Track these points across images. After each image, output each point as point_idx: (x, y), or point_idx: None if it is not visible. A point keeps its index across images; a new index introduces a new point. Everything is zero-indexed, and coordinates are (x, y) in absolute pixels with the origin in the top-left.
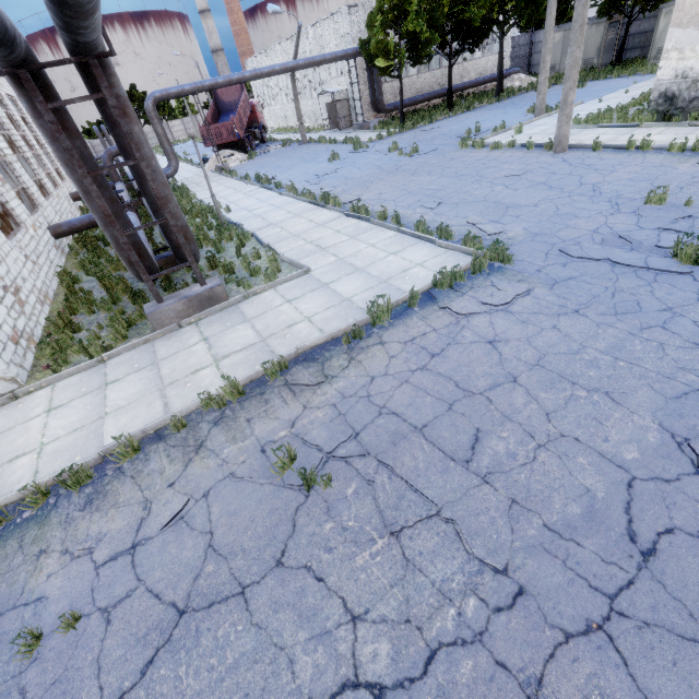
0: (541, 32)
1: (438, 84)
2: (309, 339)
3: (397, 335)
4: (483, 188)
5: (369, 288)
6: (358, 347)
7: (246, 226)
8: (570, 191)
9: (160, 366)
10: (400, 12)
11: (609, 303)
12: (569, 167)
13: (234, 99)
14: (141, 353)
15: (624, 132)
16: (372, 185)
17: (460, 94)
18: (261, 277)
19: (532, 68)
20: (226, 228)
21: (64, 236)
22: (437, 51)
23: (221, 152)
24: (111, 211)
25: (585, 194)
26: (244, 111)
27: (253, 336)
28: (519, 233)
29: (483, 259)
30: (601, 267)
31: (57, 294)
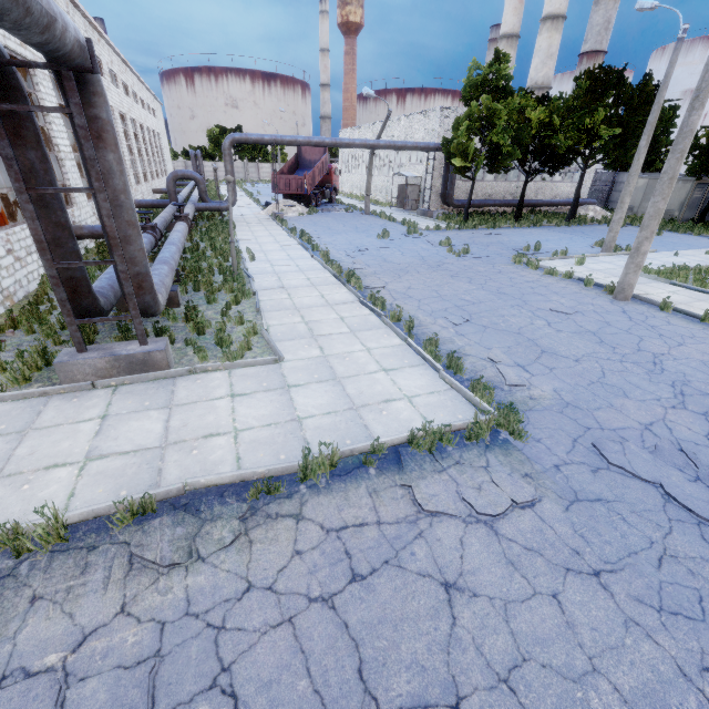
0: (625, 174)
1: (512, 194)
2: (216, 468)
3: (324, 511)
4: (521, 316)
5: (332, 412)
6: (264, 512)
7: (257, 281)
8: (624, 354)
9: (24, 439)
10: (487, 123)
11: (653, 577)
12: (628, 322)
13: (314, 159)
14: (25, 409)
15: (700, 298)
16: (406, 275)
17: (531, 209)
18: (227, 350)
19: (610, 203)
20: (235, 278)
21: (83, 239)
22: (516, 166)
23: (284, 200)
24: (53, 236)
25: (643, 365)
26: (319, 171)
27: (156, 436)
28: (546, 394)
29: (485, 425)
30: (648, 494)
31: (28, 296)
